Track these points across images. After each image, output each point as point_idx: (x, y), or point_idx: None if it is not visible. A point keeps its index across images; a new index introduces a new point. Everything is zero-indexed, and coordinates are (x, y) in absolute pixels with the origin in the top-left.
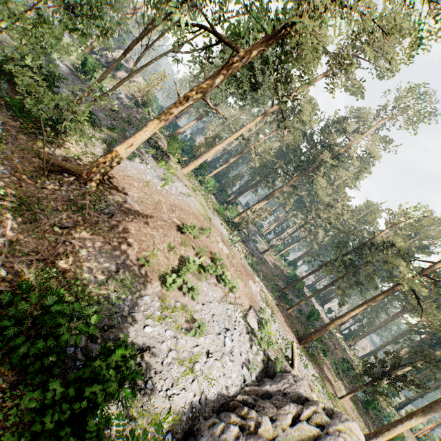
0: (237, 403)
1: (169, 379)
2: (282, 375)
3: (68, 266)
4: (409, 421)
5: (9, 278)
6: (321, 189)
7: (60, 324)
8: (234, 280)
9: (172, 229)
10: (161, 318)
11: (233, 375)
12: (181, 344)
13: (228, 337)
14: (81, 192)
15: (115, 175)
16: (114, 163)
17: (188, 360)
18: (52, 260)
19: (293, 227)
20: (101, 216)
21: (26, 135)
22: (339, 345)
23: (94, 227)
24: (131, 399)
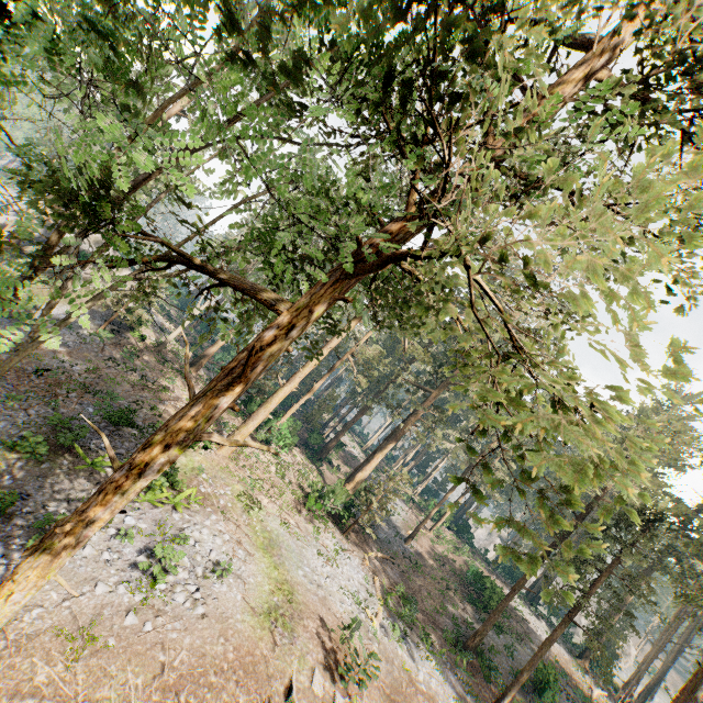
0: None
1: None
2: None
3: None
4: None
5: None
6: None
7: None
8: None
9: None
10: None
11: None
12: None
13: None
14: None
15: None
16: None
17: None
18: None
19: (446, 457)
20: None
21: None
22: None
23: None
24: None
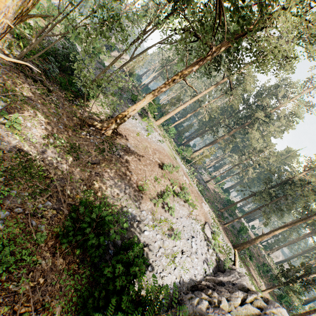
0: (203, 286)
1: (160, 266)
2: (230, 271)
3: (98, 189)
4: (315, 313)
5: (71, 196)
6: (254, 139)
7: (111, 228)
8: (194, 202)
9: (156, 166)
10: (154, 226)
11: (198, 268)
12: (166, 244)
13: (193, 242)
14: (102, 140)
15: (119, 128)
16: (122, 121)
17: (170, 255)
18: (89, 184)
19: (228, 164)
20: (114, 156)
21: (67, 101)
22: (260, 253)
23: (110, 163)
24: (143, 276)
